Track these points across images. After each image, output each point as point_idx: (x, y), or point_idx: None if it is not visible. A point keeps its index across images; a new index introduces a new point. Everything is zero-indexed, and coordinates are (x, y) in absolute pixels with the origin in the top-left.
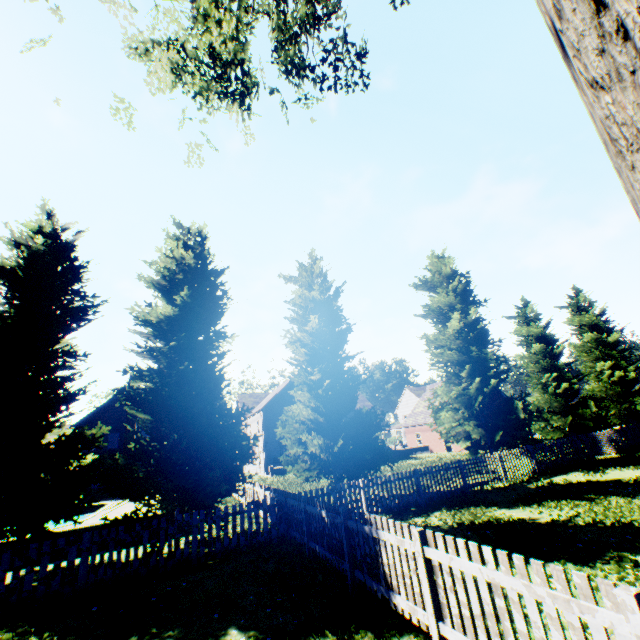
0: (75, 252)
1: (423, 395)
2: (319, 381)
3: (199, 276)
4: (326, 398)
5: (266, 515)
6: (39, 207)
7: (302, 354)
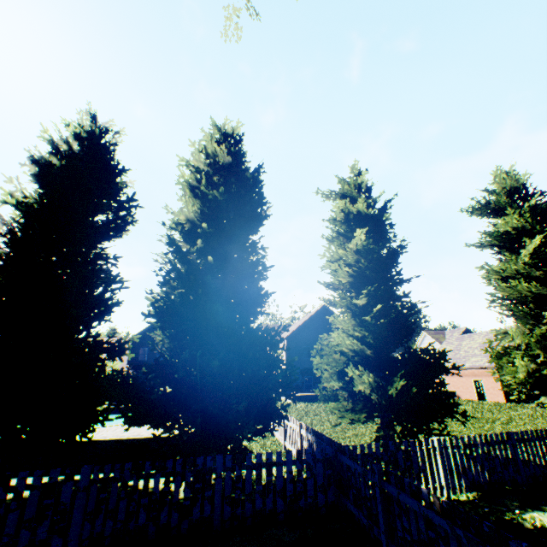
0: (114, 159)
1: (447, 339)
2: (363, 307)
3: (233, 176)
4: (374, 327)
5: (310, 472)
6: (81, 110)
7: (344, 275)
